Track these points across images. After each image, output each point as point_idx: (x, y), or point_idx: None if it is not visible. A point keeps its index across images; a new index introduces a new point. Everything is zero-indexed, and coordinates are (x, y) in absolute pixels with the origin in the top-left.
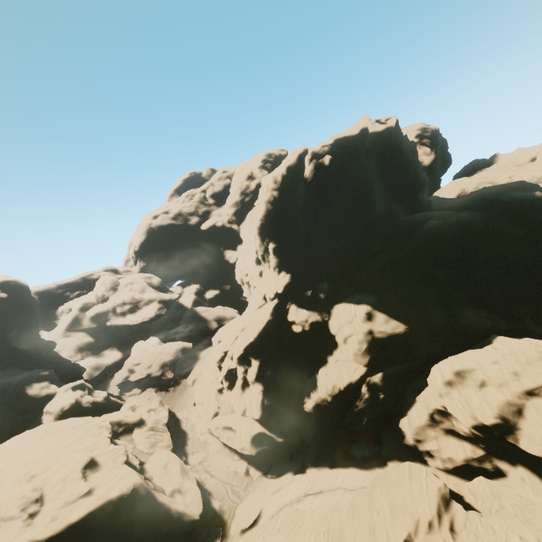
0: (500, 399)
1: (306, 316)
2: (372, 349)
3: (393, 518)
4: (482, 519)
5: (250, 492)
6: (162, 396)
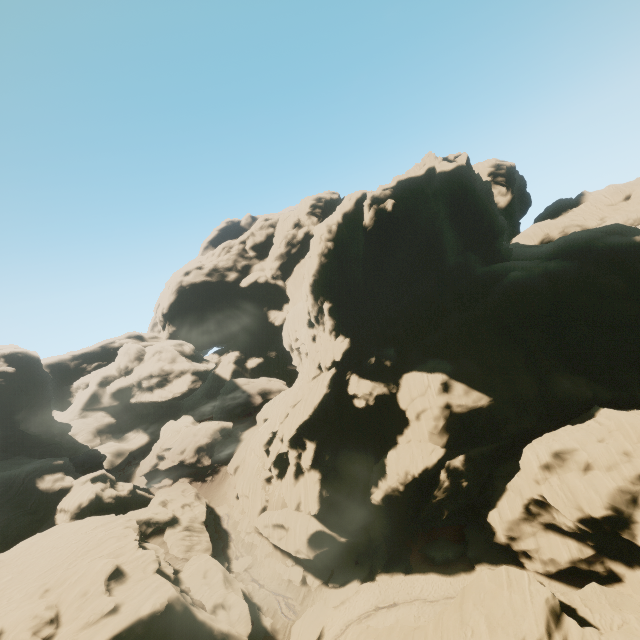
0: (609, 485)
1: (371, 388)
2: (450, 426)
3: (492, 638)
4: (602, 638)
5: (308, 606)
6: (197, 488)
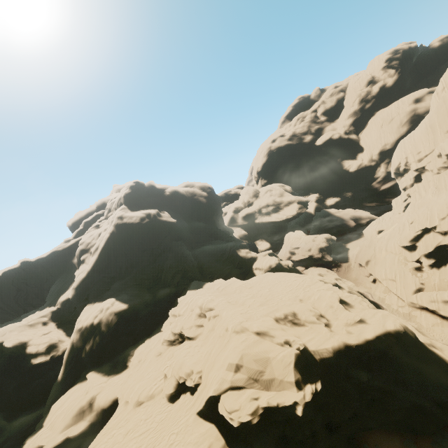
0: None
1: None
2: None
3: None
4: None
5: None
6: None
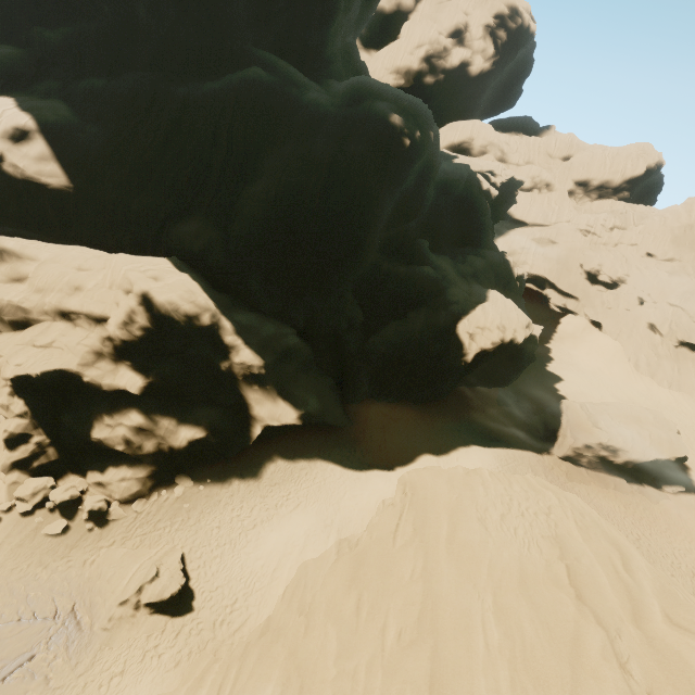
0: (7, 300)
1: None
2: None
3: None
4: None
5: None
6: None
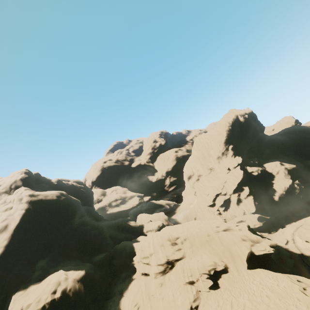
0: None
1: (257, 168)
2: (289, 173)
3: None
4: None
5: (270, 238)
6: None
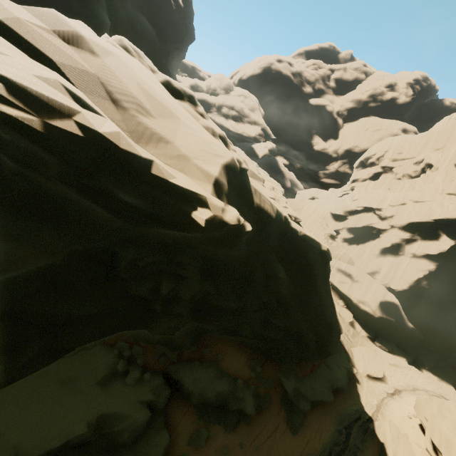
0: None
1: None
2: None
3: None
4: None
5: (358, 343)
6: None
